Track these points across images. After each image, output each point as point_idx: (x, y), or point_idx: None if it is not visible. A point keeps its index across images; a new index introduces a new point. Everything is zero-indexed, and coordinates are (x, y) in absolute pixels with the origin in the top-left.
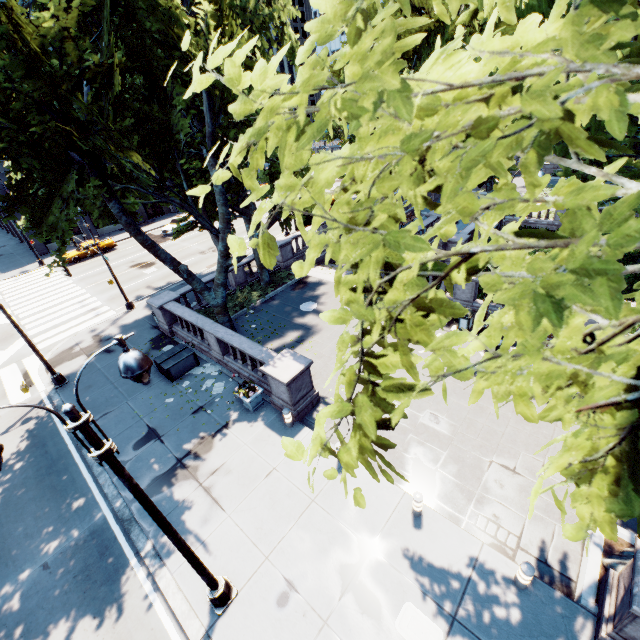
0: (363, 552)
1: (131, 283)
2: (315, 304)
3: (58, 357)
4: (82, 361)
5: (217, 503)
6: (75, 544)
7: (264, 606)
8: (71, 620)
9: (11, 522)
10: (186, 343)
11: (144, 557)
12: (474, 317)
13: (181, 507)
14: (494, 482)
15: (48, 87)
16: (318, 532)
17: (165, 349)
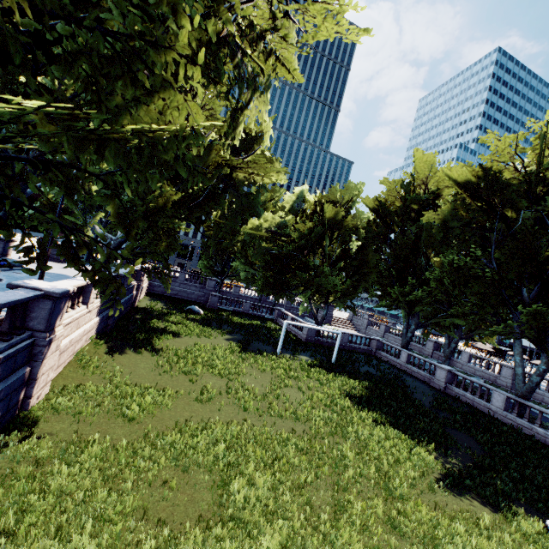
0: None
1: None
2: None
3: None
4: None
5: None
6: None
7: None
8: None
9: None
10: None
11: None
12: None
13: None
14: None
15: None
16: None
17: None
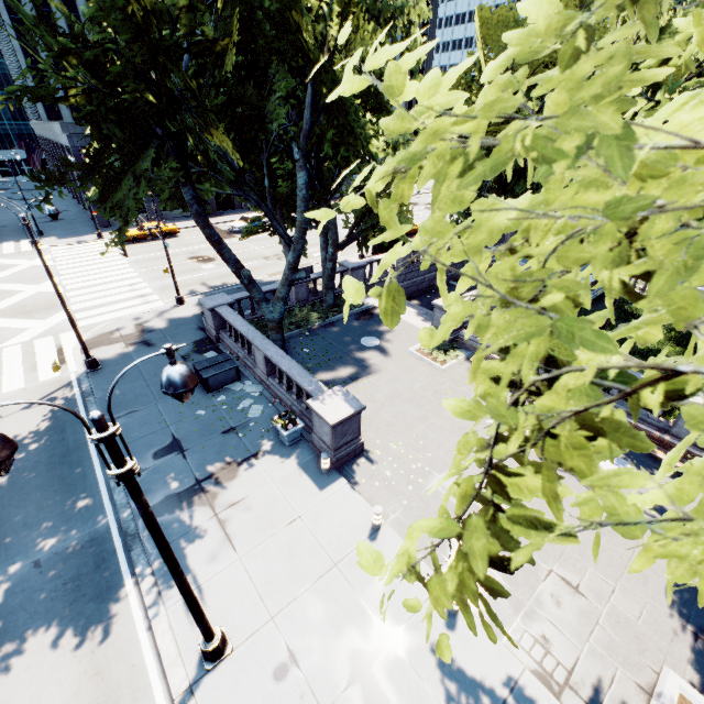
0: (382, 641)
1: (186, 276)
2: (378, 340)
3: (96, 339)
4: (119, 349)
5: (230, 540)
6: (72, 547)
7: (259, 674)
8: (51, 631)
9: (13, 506)
10: (231, 353)
11: (140, 581)
12: None
13: (190, 535)
14: (550, 596)
15: (147, 50)
16: (335, 603)
17: (207, 355)
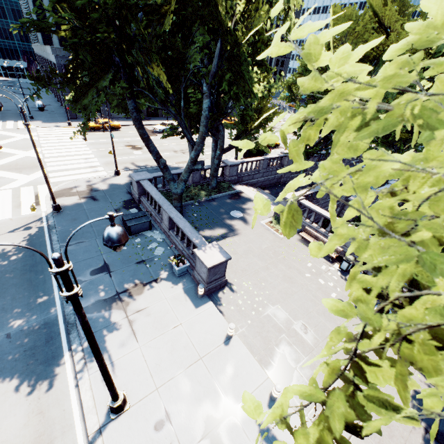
0: (226, 411)
1: (123, 157)
2: (242, 214)
3: (61, 192)
4: (75, 200)
5: (134, 334)
6: (32, 327)
7: (145, 425)
8: (13, 381)
9: None
10: (146, 211)
11: (74, 355)
12: (353, 263)
13: (109, 328)
14: None
15: (115, 4)
16: (198, 383)
17: (131, 210)
